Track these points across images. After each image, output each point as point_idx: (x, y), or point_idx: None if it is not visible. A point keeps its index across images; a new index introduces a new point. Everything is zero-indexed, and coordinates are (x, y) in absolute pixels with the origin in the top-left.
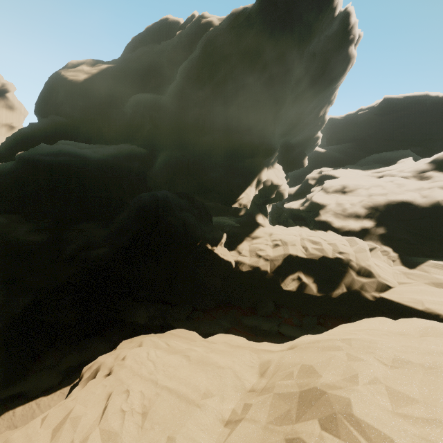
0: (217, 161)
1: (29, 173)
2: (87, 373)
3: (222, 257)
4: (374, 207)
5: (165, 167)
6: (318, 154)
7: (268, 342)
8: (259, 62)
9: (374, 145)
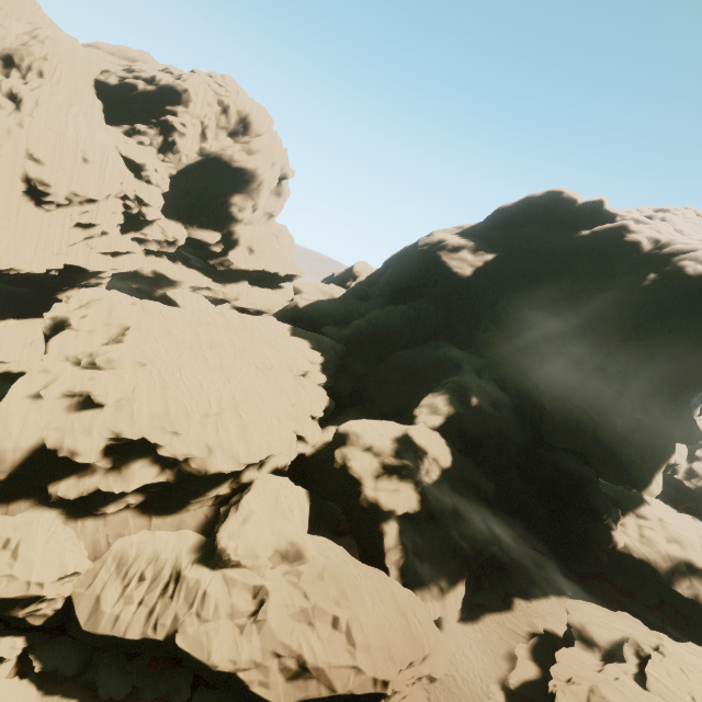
0: (621, 428)
1: (477, 419)
2: (594, 629)
3: (617, 536)
4: None
5: (568, 422)
6: None
7: None
8: None
9: None
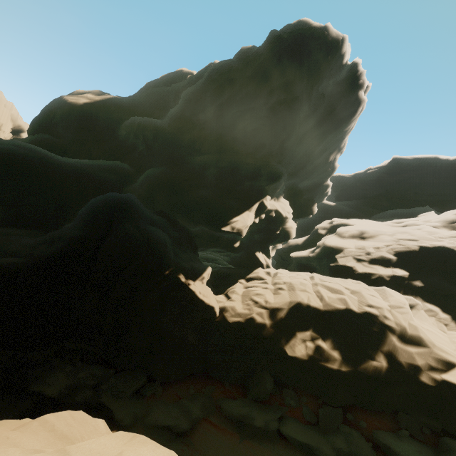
0: (210, 182)
1: None
2: None
3: (201, 297)
4: (404, 254)
5: (146, 182)
6: (327, 207)
7: (260, 452)
8: (266, 87)
9: (386, 203)
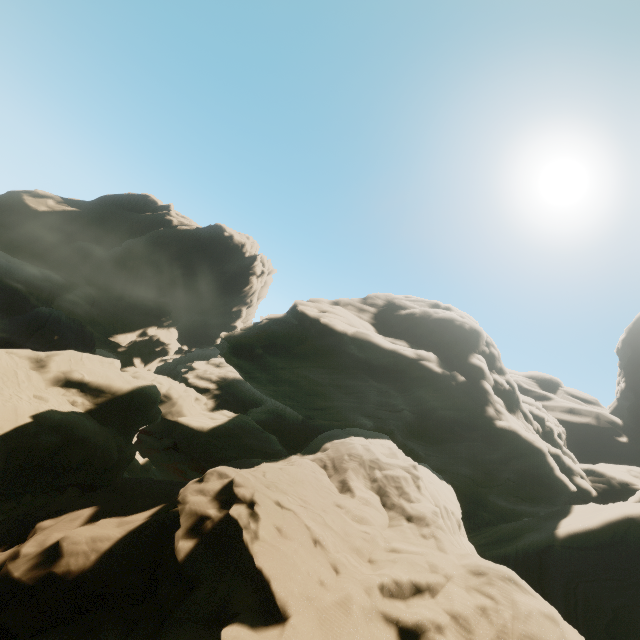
0: (119, 309)
1: None
2: None
3: None
4: (225, 378)
5: (75, 299)
6: None
7: None
8: (178, 263)
9: None
